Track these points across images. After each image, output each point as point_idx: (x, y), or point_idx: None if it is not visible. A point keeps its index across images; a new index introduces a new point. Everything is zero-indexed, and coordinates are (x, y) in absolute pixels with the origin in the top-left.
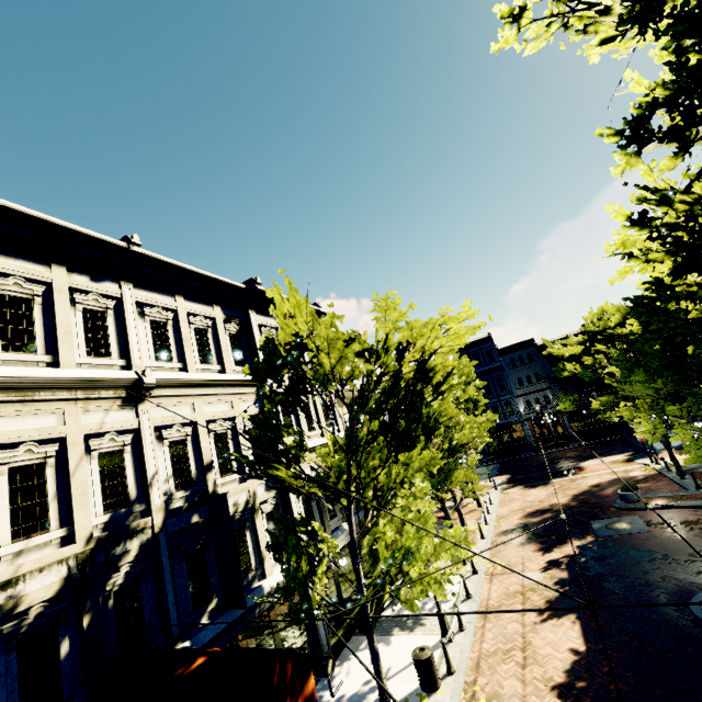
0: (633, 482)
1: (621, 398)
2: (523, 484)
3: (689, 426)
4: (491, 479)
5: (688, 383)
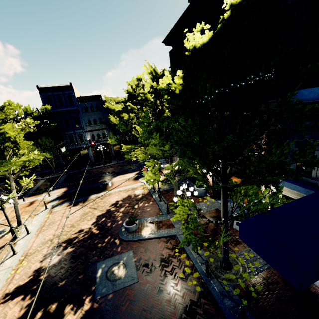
0: (135, 201)
1: (139, 146)
2: (70, 200)
3: (187, 201)
4: (52, 193)
5: (206, 167)
